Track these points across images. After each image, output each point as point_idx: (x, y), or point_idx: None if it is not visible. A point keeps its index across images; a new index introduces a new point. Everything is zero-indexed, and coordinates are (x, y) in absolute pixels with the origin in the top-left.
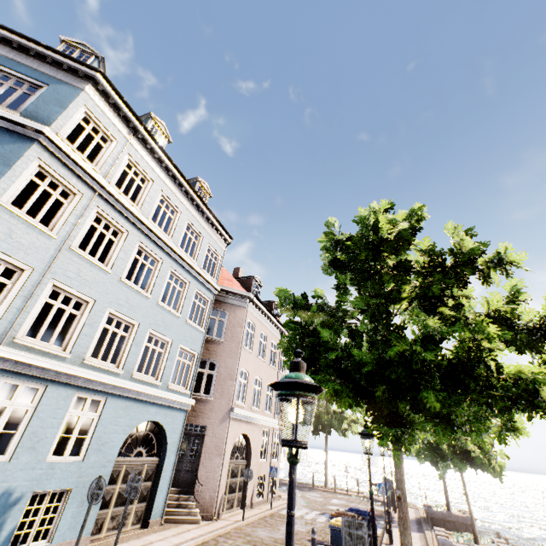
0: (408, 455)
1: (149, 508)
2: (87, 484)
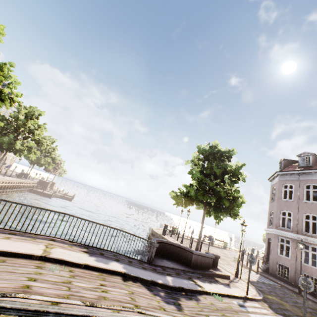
0: None
1: None
2: None
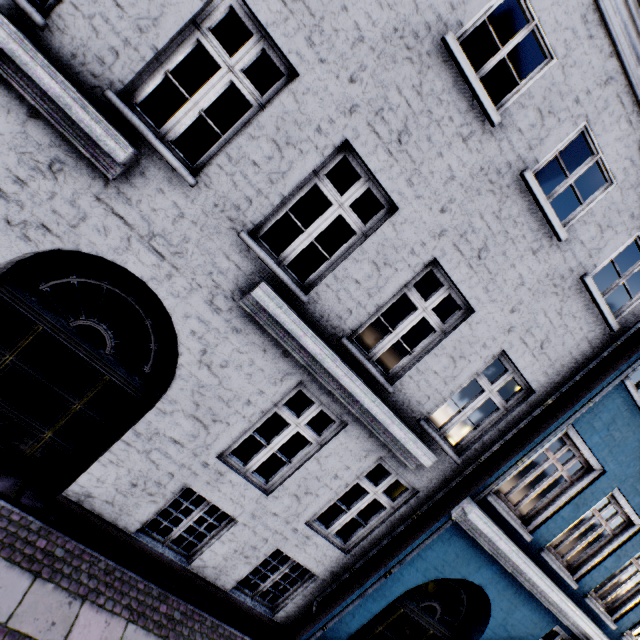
0: None
1: None
2: None
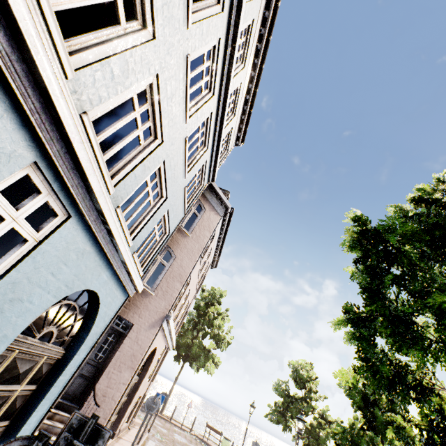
0: (269, 419)
1: (9, 432)
2: None
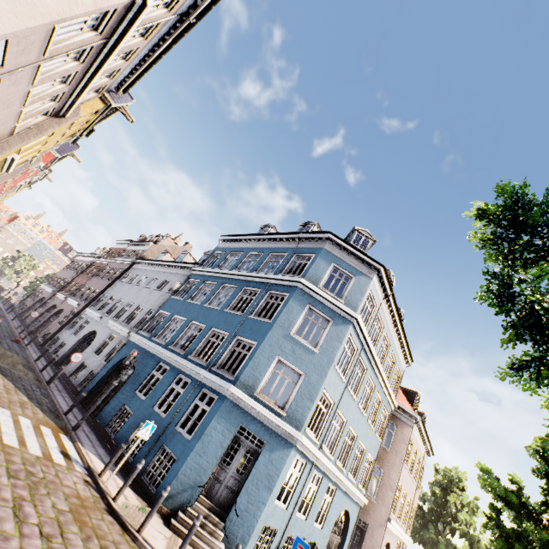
0: None
1: None
2: (319, 545)
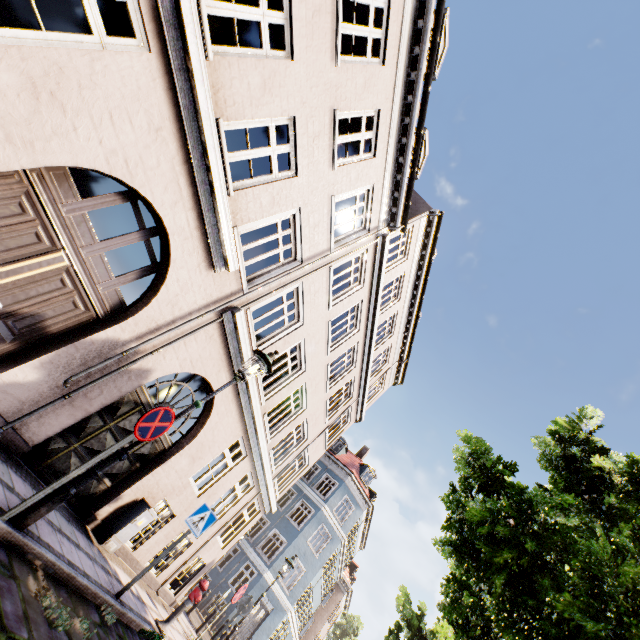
0: None
1: None
2: None
